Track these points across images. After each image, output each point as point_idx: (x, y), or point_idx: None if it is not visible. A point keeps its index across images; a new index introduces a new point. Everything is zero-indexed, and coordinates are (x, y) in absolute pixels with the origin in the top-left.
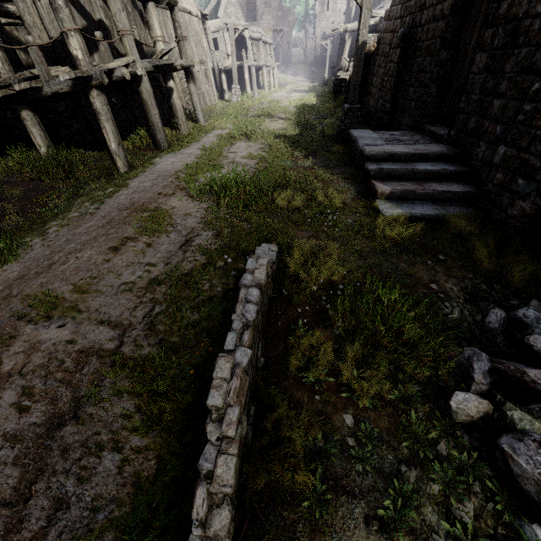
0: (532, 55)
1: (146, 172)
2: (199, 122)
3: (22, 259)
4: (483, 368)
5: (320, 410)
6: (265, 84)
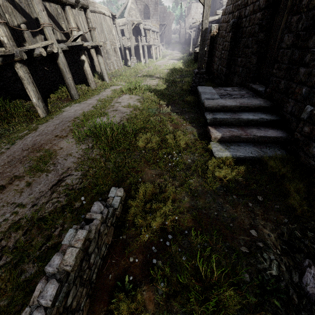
0: None
1: (54, 118)
2: (105, 80)
3: None
4: None
5: None
6: (153, 56)
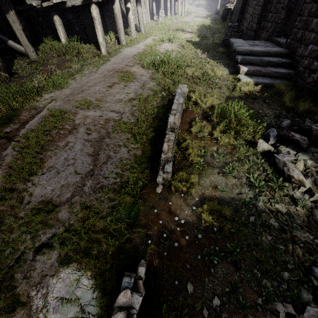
0: None
1: (118, 54)
2: (141, 31)
3: (69, 87)
4: (274, 135)
5: (203, 145)
6: (179, 11)
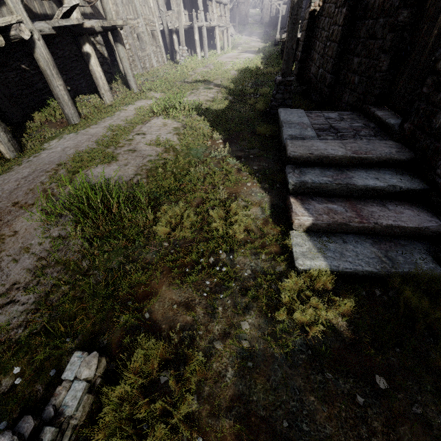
0: None
1: (22, 164)
2: (131, 88)
3: None
4: None
5: None
6: (218, 45)
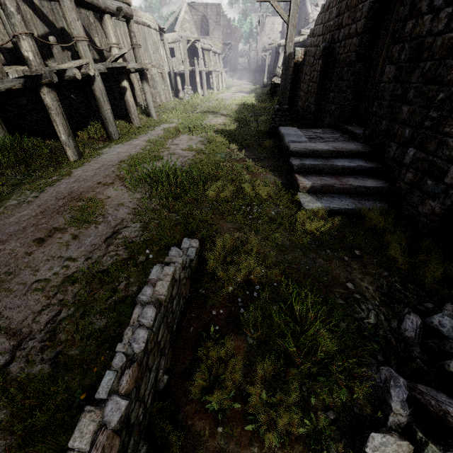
0: (436, 68)
1: (91, 161)
2: (152, 116)
3: None
4: (402, 396)
5: (222, 447)
6: (214, 86)
